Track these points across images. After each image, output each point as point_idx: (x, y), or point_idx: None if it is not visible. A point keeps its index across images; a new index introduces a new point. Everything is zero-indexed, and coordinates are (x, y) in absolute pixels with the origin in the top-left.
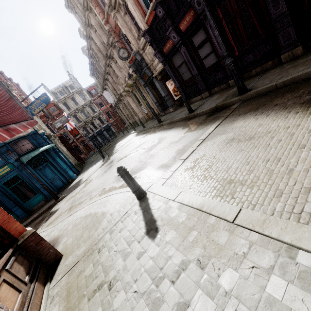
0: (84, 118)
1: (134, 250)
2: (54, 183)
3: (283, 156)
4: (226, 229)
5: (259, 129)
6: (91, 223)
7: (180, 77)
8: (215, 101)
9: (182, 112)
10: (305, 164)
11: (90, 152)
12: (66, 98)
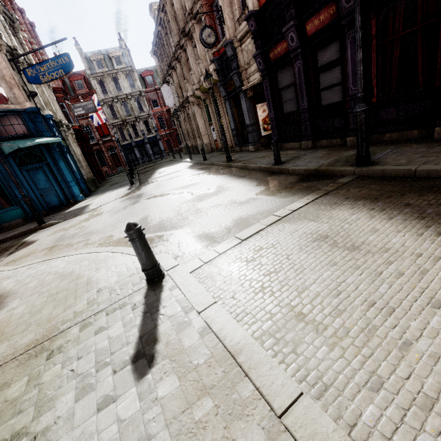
0: (123, 115)
1: (100, 387)
2: (45, 198)
3: (400, 308)
4: (263, 426)
5: (371, 238)
6: (64, 293)
7: (280, 104)
8: (317, 160)
9: (265, 159)
10: (436, 343)
11: (117, 167)
12: (105, 74)
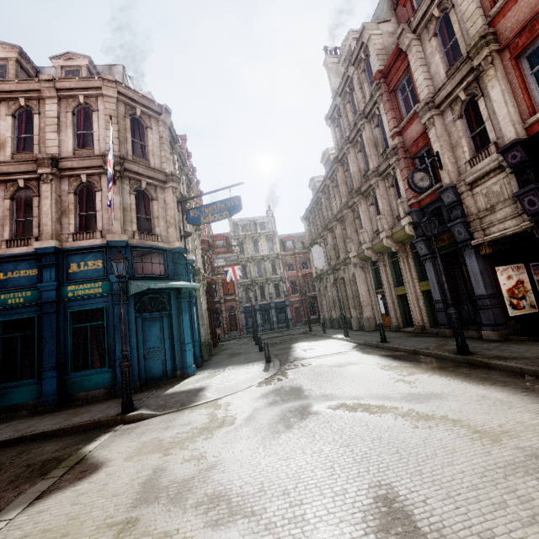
0: (254, 275)
1: None
2: (147, 362)
3: None
4: None
5: None
6: None
7: None
8: None
9: None
10: None
11: (232, 331)
12: (247, 236)
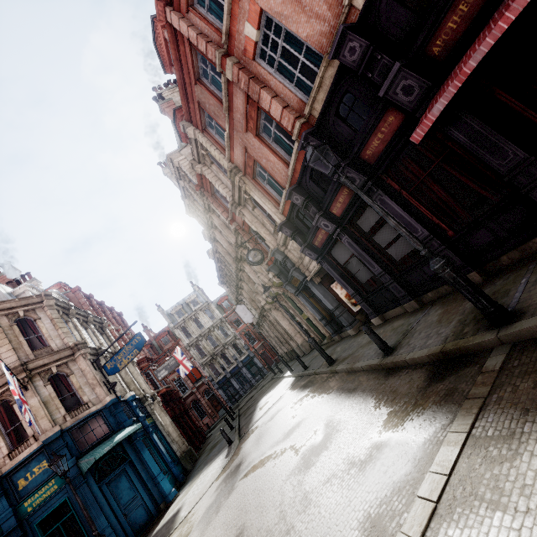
0: (210, 349)
1: None
2: (129, 517)
3: None
4: None
5: None
6: None
7: (352, 277)
8: (435, 329)
9: (371, 346)
10: None
11: (219, 412)
12: (186, 320)
